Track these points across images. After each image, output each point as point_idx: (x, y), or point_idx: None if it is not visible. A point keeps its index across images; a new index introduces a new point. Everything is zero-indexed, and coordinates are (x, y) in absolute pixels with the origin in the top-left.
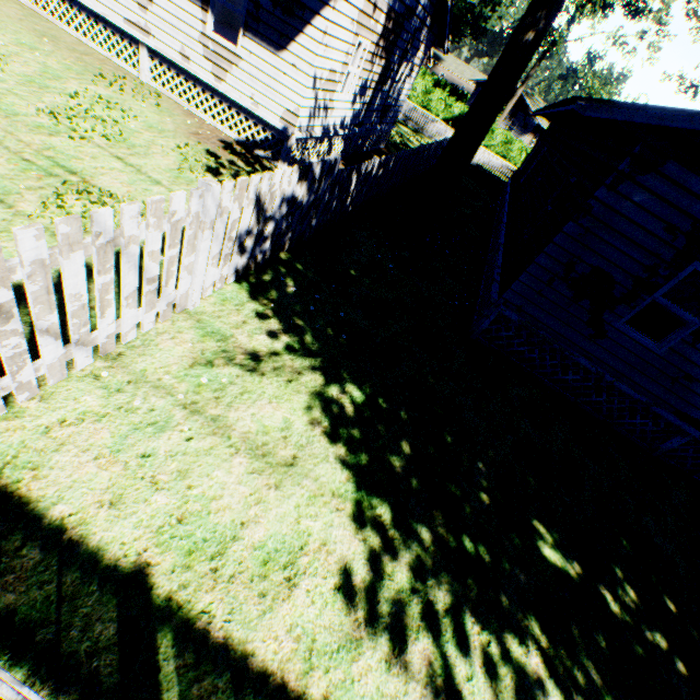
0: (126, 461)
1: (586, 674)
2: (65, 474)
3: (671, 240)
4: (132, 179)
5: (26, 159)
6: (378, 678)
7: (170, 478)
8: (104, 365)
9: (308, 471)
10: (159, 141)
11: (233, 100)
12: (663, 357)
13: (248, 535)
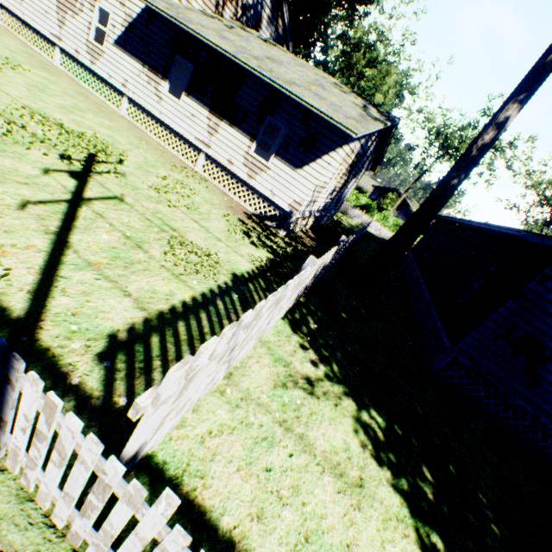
0: (257, 473)
1: None
2: (221, 483)
3: None
4: (205, 236)
5: (148, 218)
6: None
7: (288, 493)
8: (223, 382)
9: (374, 493)
10: (213, 210)
11: (257, 189)
12: None
13: None
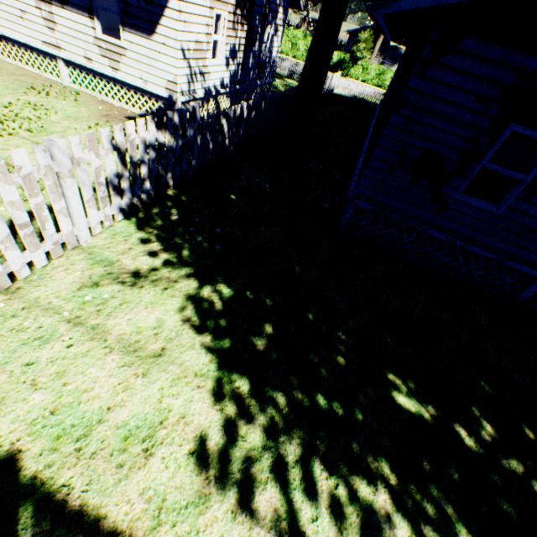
0: (12, 370)
1: (436, 505)
2: None
3: (484, 109)
4: None
5: None
6: (224, 527)
7: (48, 379)
8: (4, 299)
9: (175, 359)
10: (74, 126)
11: (129, 83)
12: (503, 216)
13: (113, 417)
